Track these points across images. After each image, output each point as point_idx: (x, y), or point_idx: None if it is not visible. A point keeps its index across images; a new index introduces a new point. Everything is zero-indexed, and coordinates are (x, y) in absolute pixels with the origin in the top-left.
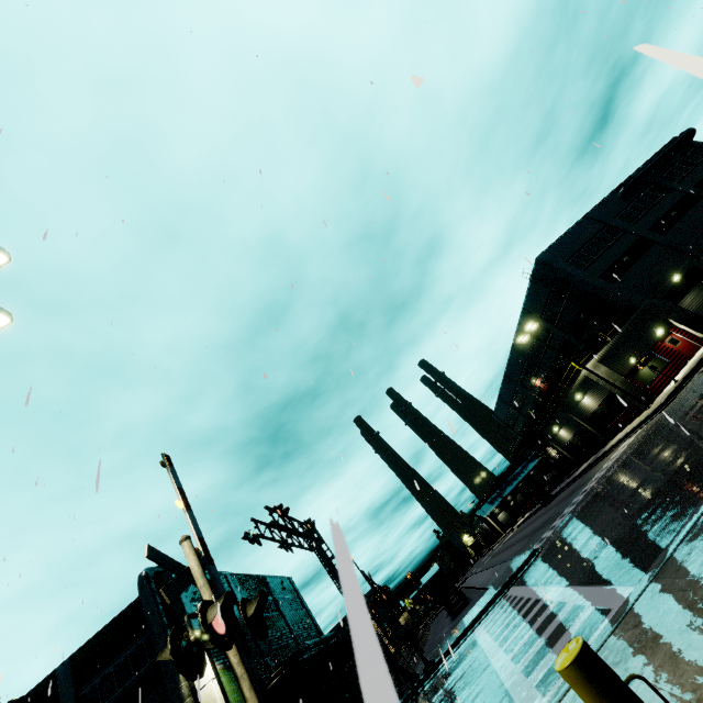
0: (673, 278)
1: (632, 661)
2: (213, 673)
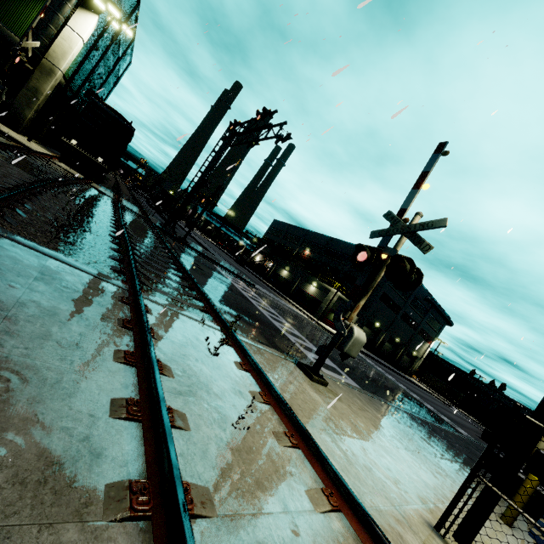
0: (378, 323)
1: (395, 417)
2: (86, 38)
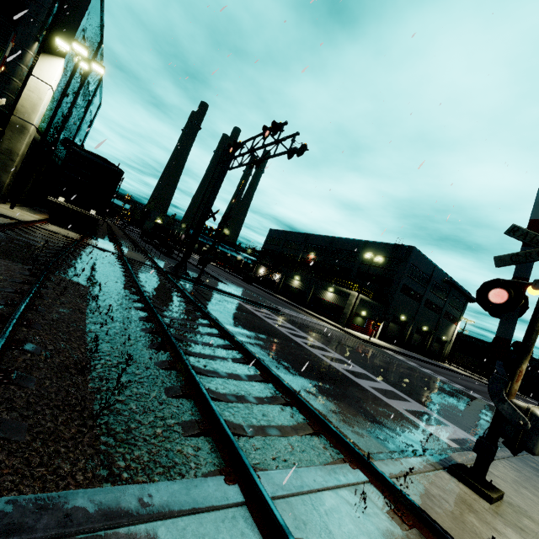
0: (403, 317)
1: None
2: (55, 85)
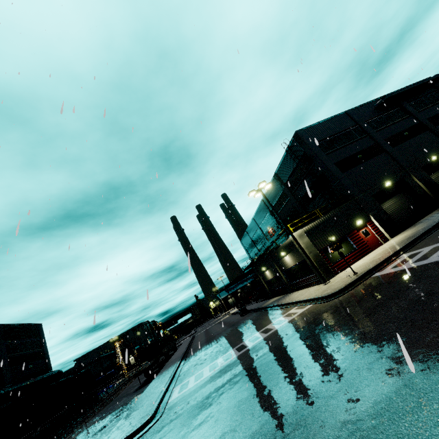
0: (386, 183)
1: None
2: None
